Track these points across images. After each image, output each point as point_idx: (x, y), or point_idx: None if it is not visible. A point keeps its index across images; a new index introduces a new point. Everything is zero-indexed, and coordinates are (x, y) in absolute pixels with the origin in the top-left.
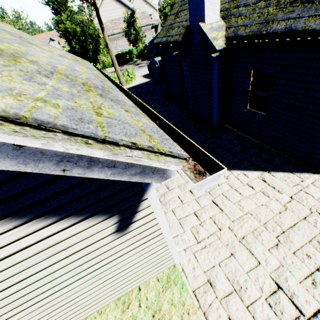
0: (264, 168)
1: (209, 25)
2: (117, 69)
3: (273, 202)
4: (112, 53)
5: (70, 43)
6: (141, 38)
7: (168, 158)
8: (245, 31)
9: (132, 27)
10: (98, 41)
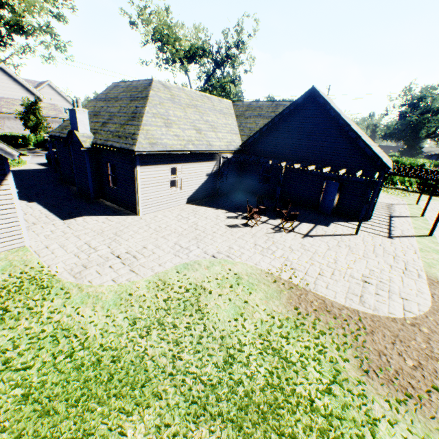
0: (112, 215)
1: (82, 134)
2: None
3: (106, 224)
4: None
5: None
6: (45, 127)
7: (15, 150)
8: (100, 142)
9: (33, 114)
10: None
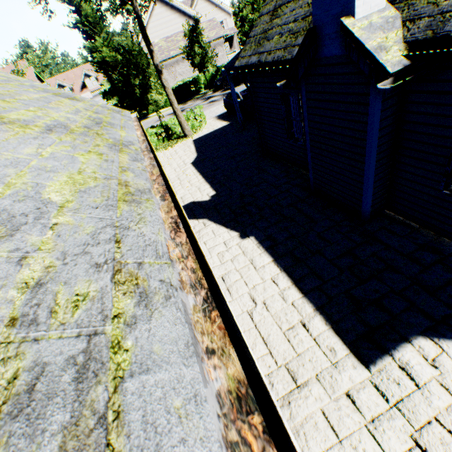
0: None
1: (363, 19)
2: (177, 111)
3: None
4: (169, 88)
5: (110, 78)
6: (210, 58)
7: None
8: None
9: (196, 44)
10: (147, 72)
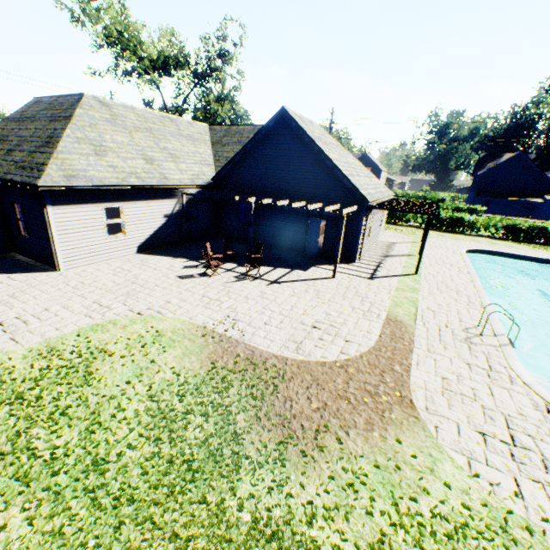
0: (19, 272)
1: None
2: None
3: (3, 285)
4: None
5: None
6: None
7: None
8: None
9: None
10: None
